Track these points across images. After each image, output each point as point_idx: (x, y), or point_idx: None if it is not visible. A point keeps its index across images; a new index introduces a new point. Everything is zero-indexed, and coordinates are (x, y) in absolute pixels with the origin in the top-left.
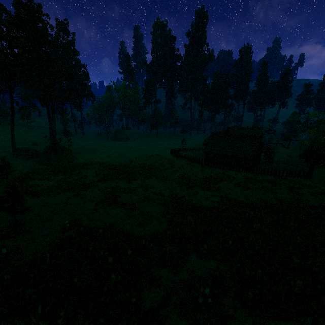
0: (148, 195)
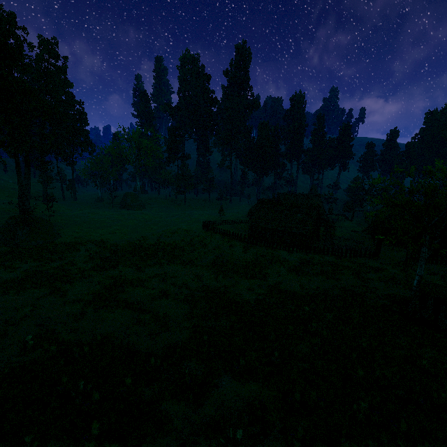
0: (167, 289)
